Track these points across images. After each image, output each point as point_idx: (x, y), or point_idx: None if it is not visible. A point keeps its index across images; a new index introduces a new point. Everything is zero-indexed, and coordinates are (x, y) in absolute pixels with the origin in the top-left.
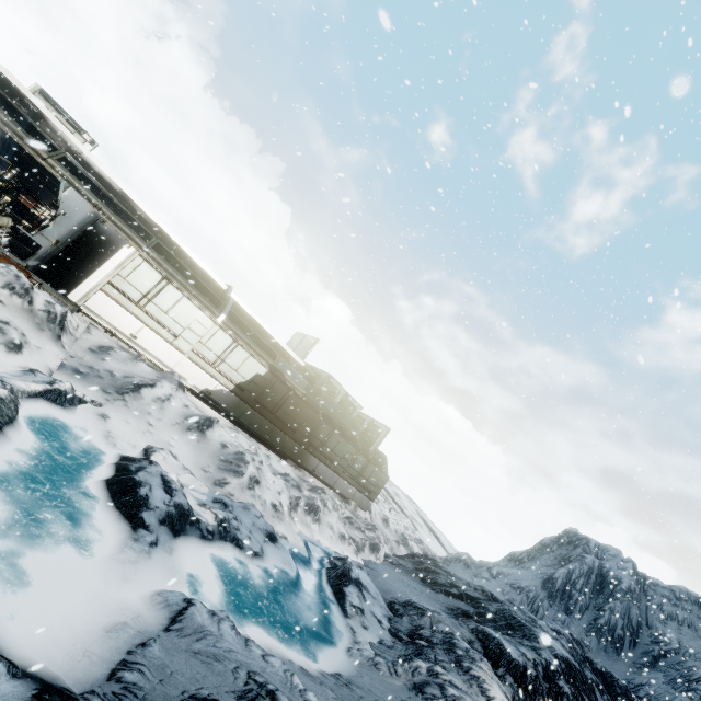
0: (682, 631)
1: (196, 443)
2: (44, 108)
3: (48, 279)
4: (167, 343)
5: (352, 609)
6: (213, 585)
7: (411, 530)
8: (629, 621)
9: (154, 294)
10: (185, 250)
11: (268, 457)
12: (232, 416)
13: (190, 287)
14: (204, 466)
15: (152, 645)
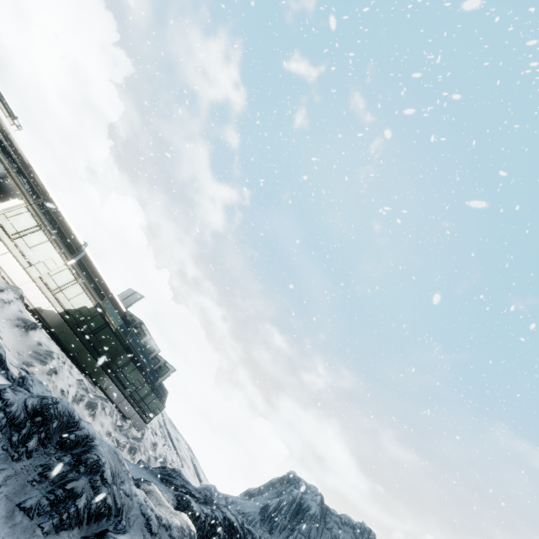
0: None
1: (19, 336)
2: None
3: None
4: (21, 268)
5: None
6: None
7: (177, 464)
8: (308, 538)
9: (27, 233)
10: (62, 211)
11: (71, 367)
12: (53, 332)
13: (55, 236)
14: (20, 350)
15: None
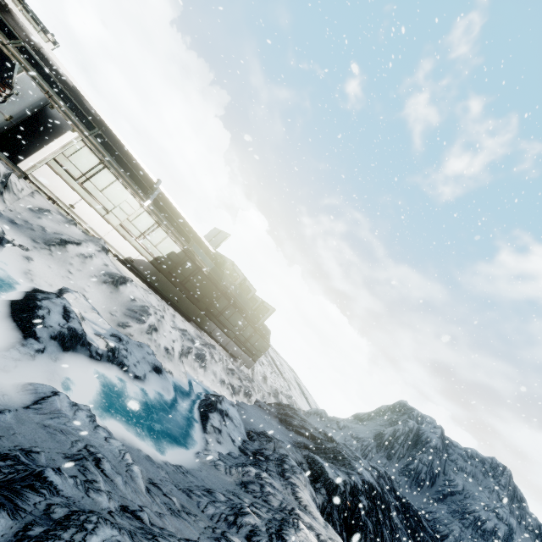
0: (468, 479)
1: (109, 293)
2: (11, 3)
3: (2, 148)
4: (99, 216)
5: (211, 428)
6: (90, 390)
7: (285, 389)
8: (431, 469)
9: (92, 174)
10: (125, 144)
11: (174, 316)
12: (149, 282)
13: (123, 174)
14: (112, 310)
15: (6, 414)
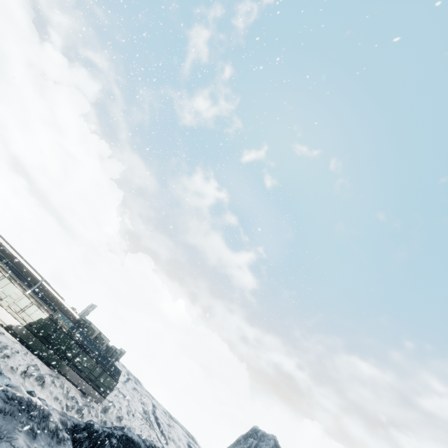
0: None
1: None
2: None
3: None
4: None
5: None
6: None
7: (156, 440)
8: None
9: None
10: (24, 263)
11: (33, 359)
12: (22, 339)
13: (17, 279)
14: None
15: None
